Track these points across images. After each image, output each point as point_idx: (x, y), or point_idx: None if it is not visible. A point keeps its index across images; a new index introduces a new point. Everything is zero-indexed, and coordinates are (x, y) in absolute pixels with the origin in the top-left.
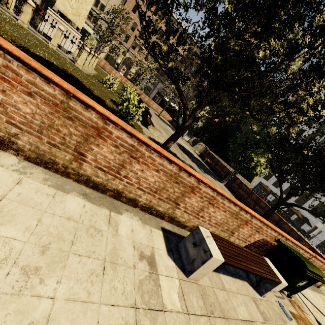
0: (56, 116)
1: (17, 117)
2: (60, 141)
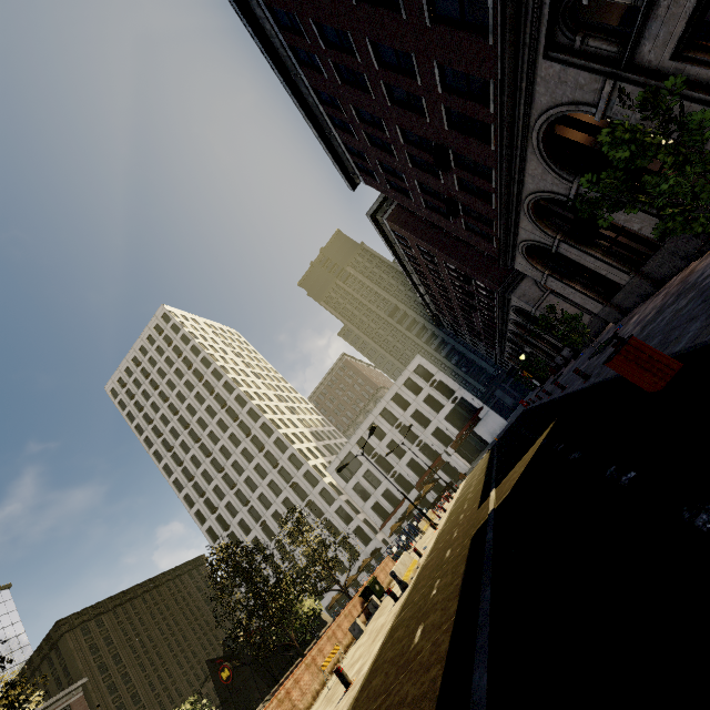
0: (310, 670)
1: (310, 682)
2: (317, 674)
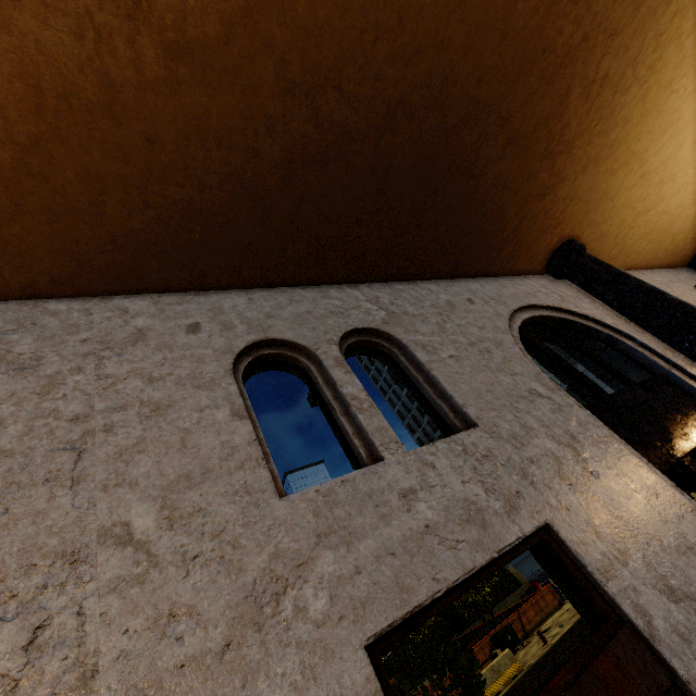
0: None
1: None
2: None
